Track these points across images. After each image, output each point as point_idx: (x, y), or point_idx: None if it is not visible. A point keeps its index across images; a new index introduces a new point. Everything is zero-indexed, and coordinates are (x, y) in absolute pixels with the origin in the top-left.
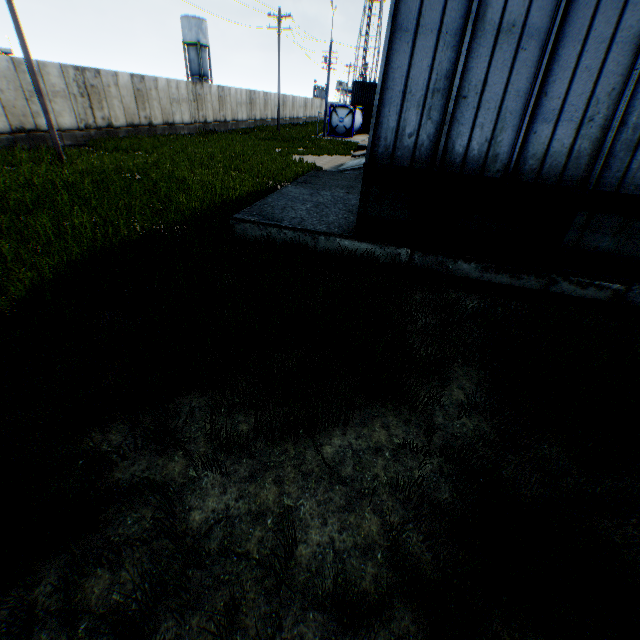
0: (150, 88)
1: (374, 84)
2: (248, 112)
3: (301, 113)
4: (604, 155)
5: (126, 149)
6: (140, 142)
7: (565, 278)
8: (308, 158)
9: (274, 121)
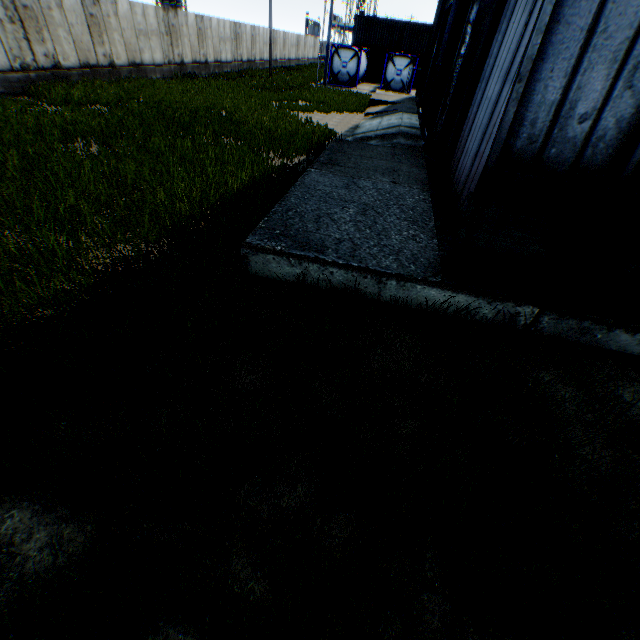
0: (108, 14)
1: (380, 20)
2: (233, 51)
3: (293, 54)
4: None
5: (79, 101)
6: (98, 91)
7: None
8: (314, 116)
9: (263, 63)
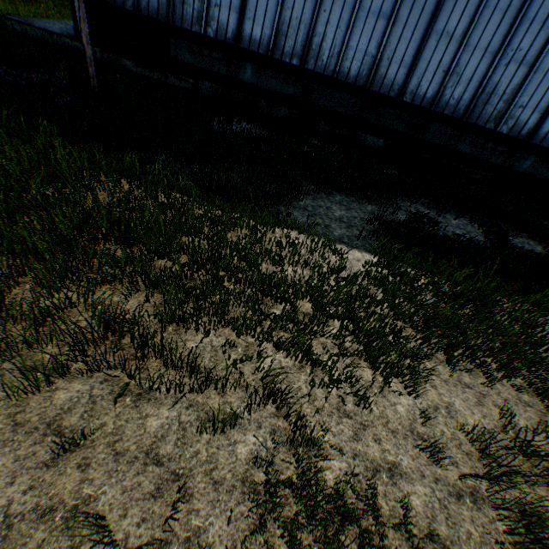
0: None
1: None
2: None
3: None
4: (172, 6)
5: None
6: None
7: (171, 75)
8: None
9: None
